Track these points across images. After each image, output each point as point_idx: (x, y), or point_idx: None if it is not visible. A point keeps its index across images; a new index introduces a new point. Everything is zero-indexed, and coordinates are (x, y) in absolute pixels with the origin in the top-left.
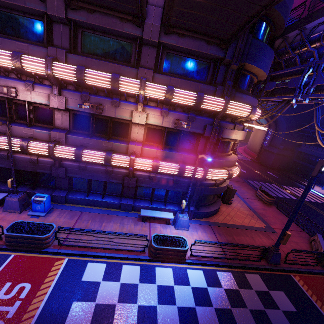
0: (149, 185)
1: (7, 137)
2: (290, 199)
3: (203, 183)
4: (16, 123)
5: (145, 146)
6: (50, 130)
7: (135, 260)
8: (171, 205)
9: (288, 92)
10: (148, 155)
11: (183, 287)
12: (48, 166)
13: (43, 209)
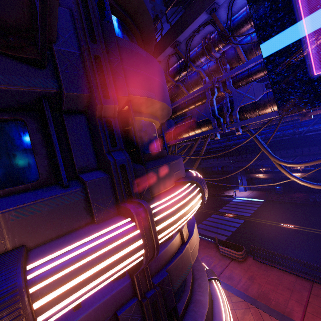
0: None
1: None
2: (242, 227)
3: None
4: None
5: None
6: None
7: None
8: None
9: (197, 127)
10: None
11: None
12: None
13: None
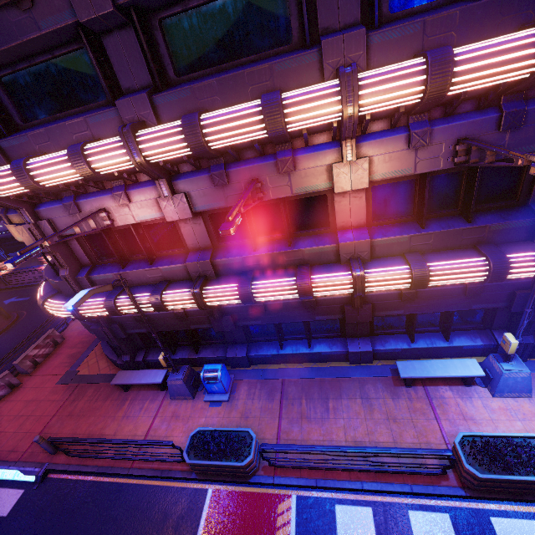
0: (402, 310)
1: (130, 300)
2: None
3: None
4: (133, 264)
5: (377, 234)
6: (184, 259)
7: (431, 496)
8: (462, 336)
9: None
10: (388, 253)
11: None
12: (204, 318)
13: (223, 390)
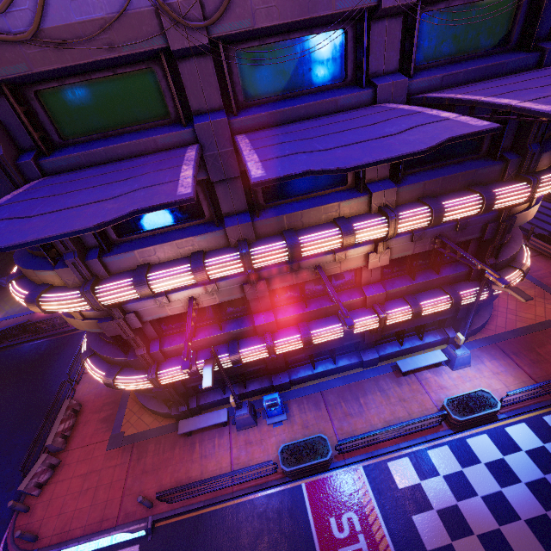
0: (399, 328)
1: (217, 363)
2: None
3: None
4: (202, 332)
5: (387, 287)
6: (250, 322)
7: (436, 439)
8: (429, 335)
9: None
10: (394, 297)
11: (515, 456)
12: (260, 361)
13: (281, 412)
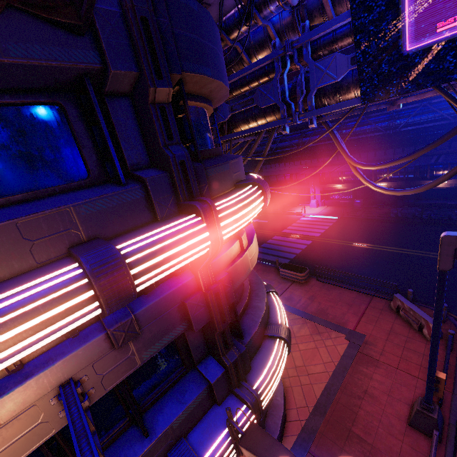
0: None
1: None
2: (308, 248)
3: None
4: None
5: None
6: None
7: None
8: None
9: (261, 116)
10: None
11: None
12: None
13: None
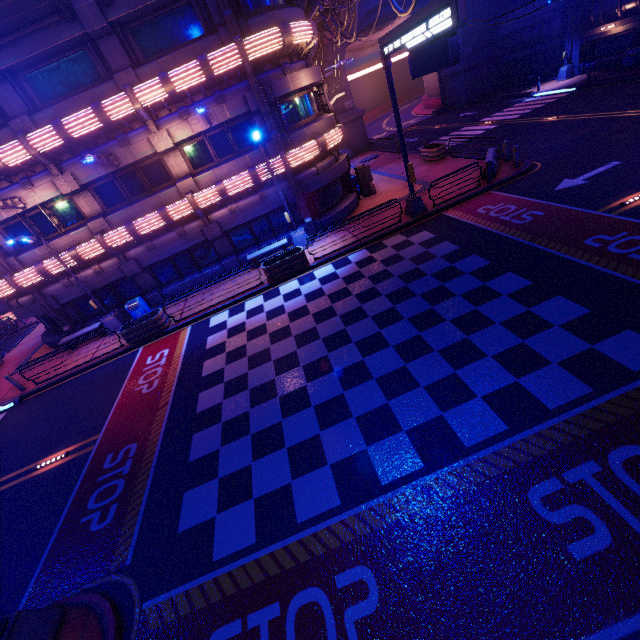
0: (237, 222)
1: (53, 254)
2: (484, 133)
3: (300, 178)
4: (49, 240)
5: (197, 175)
6: (86, 225)
7: (257, 294)
8: (285, 234)
9: None
10: (208, 185)
11: (309, 283)
12: (116, 269)
13: (145, 313)
